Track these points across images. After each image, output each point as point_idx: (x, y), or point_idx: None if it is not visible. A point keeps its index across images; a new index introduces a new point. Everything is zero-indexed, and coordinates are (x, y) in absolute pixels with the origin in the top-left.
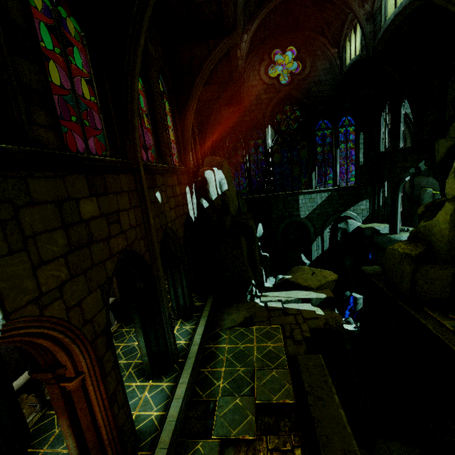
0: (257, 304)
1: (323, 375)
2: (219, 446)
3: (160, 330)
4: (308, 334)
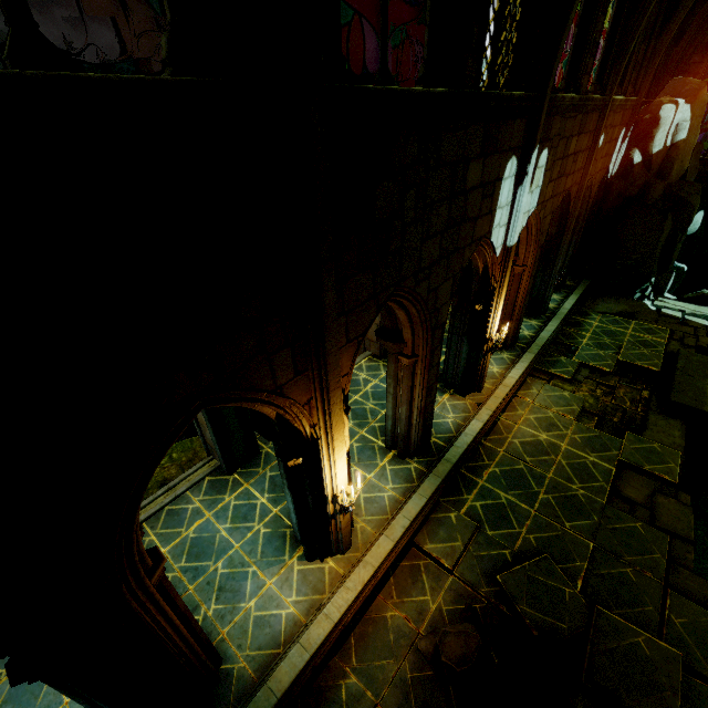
0: (646, 306)
1: (703, 367)
2: (578, 364)
3: (547, 278)
4: (705, 345)
